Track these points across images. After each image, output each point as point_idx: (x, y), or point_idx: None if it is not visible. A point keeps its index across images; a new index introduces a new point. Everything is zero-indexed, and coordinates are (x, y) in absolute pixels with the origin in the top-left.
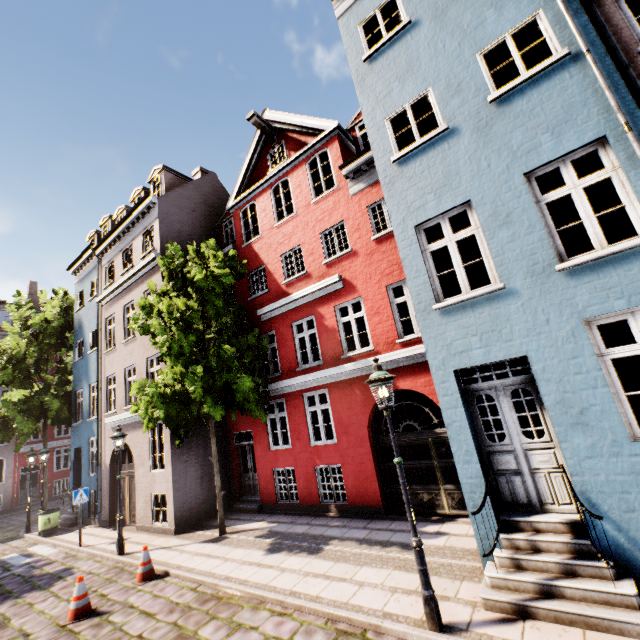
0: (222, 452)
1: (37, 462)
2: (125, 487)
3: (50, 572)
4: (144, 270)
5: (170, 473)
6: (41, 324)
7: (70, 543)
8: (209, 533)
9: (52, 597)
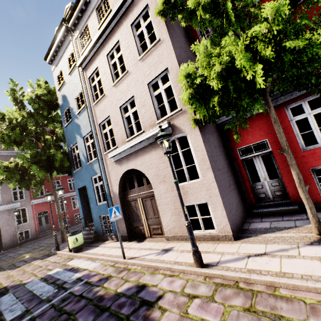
0: (230, 166)
1: (46, 209)
2: (137, 207)
3: (120, 293)
4: (128, 1)
5: (212, 180)
6: (34, 100)
7: (107, 256)
8: (290, 235)
9: None
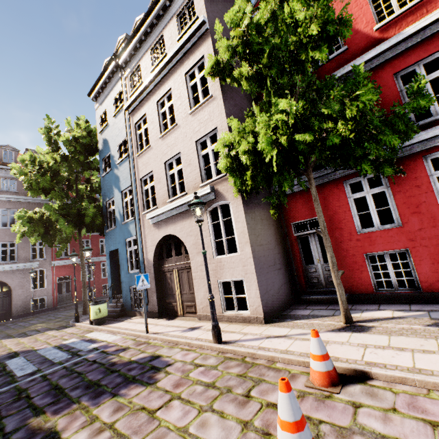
0: (281, 243)
1: (68, 274)
2: (173, 280)
3: (133, 360)
4: (184, 48)
5: (249, 255)
6: (70, 142)
7: (130, 330)
8: (320, 322)
9: (175, 401)
